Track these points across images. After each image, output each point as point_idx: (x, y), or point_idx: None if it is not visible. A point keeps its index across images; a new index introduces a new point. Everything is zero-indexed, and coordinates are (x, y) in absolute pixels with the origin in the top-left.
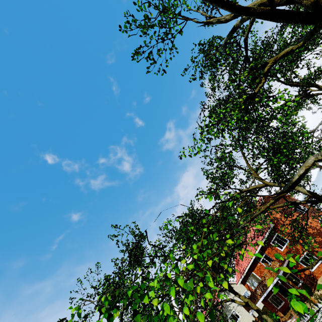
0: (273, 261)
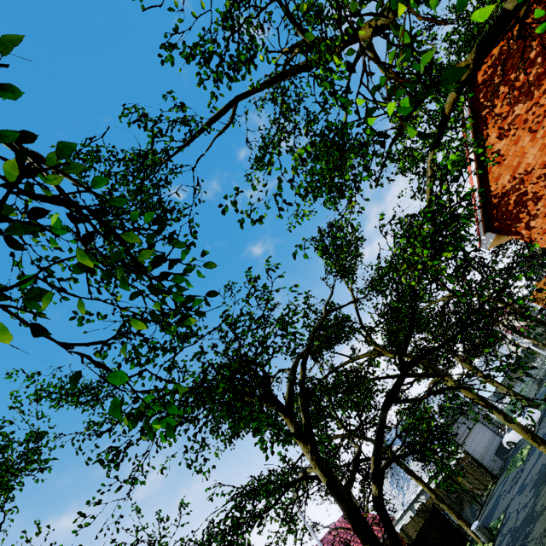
0: (542, 282)
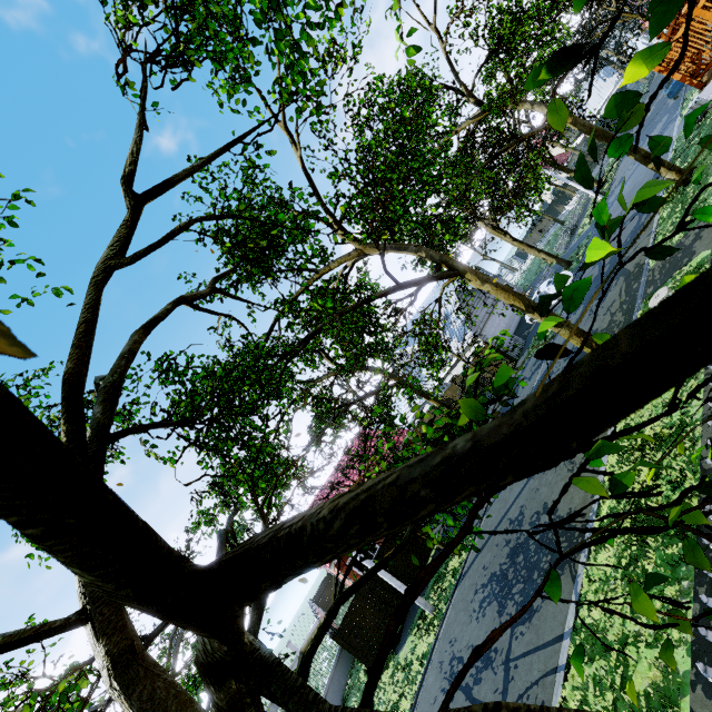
0: None
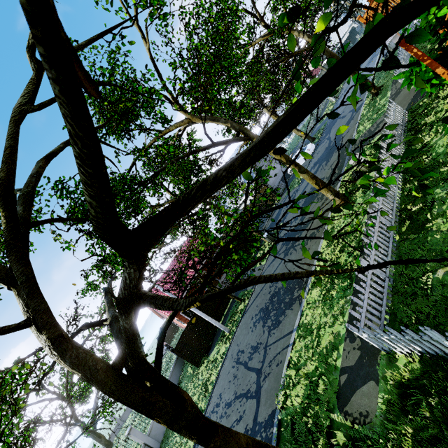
0: None
